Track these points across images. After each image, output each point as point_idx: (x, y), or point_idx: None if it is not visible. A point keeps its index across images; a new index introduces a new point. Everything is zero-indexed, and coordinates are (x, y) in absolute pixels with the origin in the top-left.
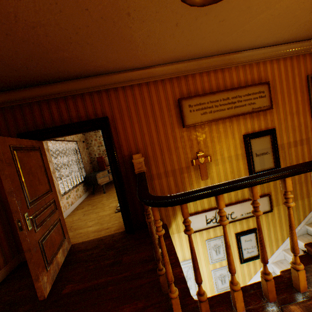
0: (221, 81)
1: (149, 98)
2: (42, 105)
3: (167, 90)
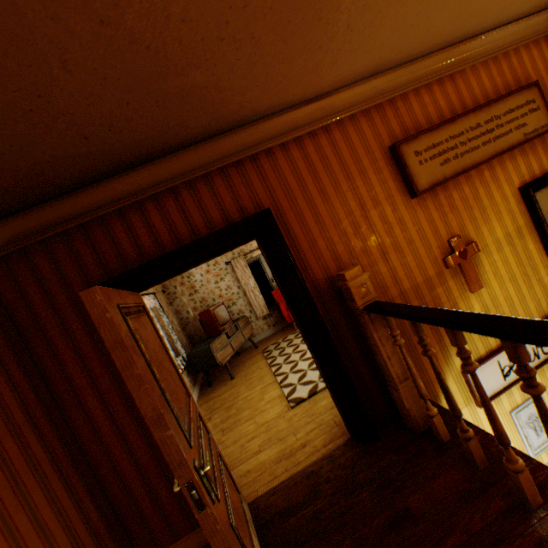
0: (453, 98)
1: (336, 155)
2: (129, 216)
3: (365, 134)
